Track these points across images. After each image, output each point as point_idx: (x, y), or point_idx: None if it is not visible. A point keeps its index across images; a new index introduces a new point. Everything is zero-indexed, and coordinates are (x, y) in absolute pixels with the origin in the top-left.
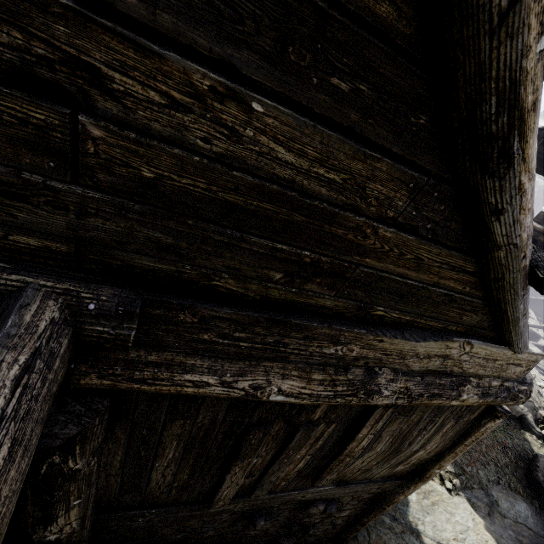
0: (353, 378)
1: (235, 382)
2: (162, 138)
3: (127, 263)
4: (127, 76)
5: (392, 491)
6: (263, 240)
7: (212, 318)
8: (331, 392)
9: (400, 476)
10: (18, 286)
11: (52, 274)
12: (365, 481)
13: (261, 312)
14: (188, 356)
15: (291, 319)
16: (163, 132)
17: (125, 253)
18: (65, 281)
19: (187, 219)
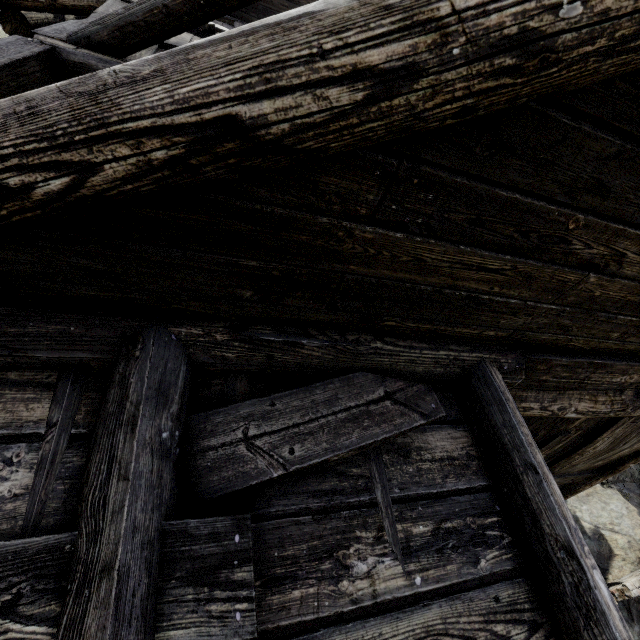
0: (625, 398)
1: (550, 406)
2: (625, 277)
3: (530, 338)
4: (638, 255)
5: (578, 483)
6: (629, 317)
7: (556, 365)
8: (609, 409)
9: (591, 470)
10: (477, 360)
11: (487, 349)
12: (565, 474)
13: (584, 358)
14: (524, 391)
15: (603, 360)
16: (629, 274)
17: (535, 333)
18: (493, 353)
19: (593, 312)
